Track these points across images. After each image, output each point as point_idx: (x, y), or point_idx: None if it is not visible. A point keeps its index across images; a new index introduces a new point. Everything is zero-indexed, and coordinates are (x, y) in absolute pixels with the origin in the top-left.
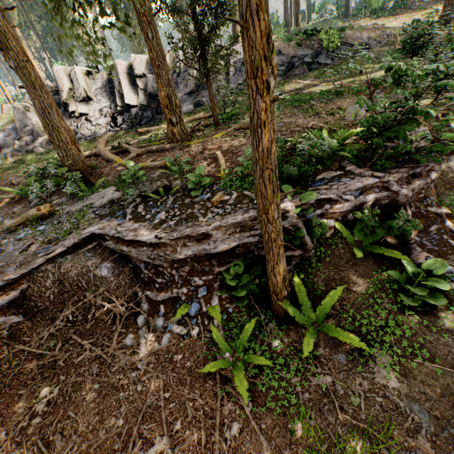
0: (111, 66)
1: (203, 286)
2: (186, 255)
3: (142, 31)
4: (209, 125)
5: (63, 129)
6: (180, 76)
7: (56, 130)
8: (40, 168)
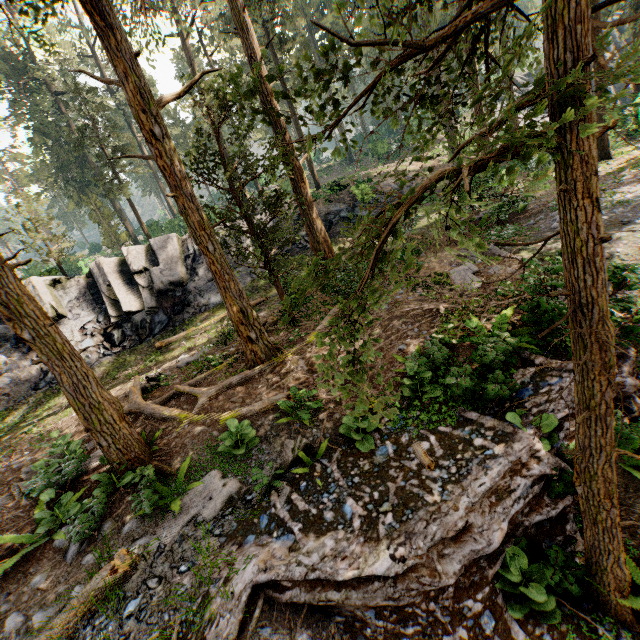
0: (91, 267)
1: (485, 611)
2: (456, 574)
3: (200, 245)
4: (276, 321)
5: (106, 403)
6: (196, 260)
7: (96, 408)
8: (52, 475)
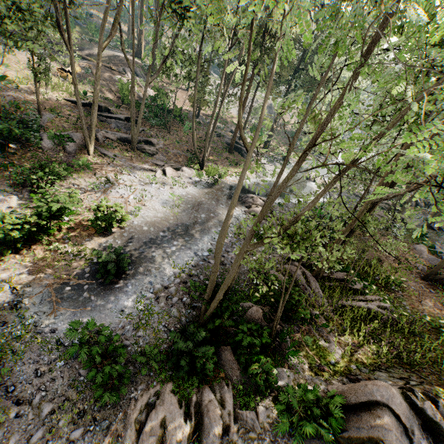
0: None
1: None
2: None
3: None
4: None
5: None
6: None
7: None
8: None
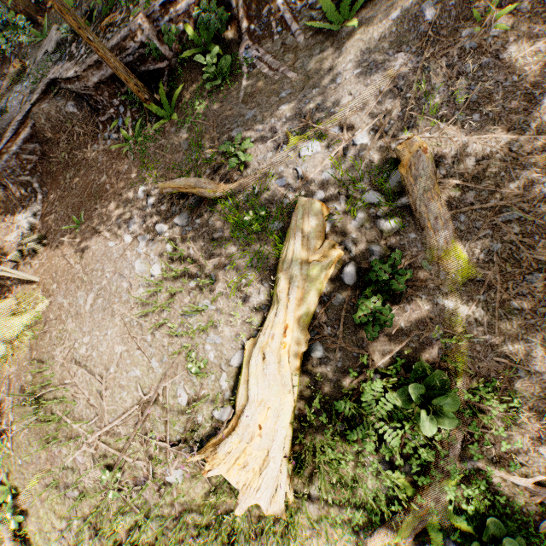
0: None
1: (121, 105)
2: (94, 82)
3: None
4: None
5: None
6: None
7: None
8: None
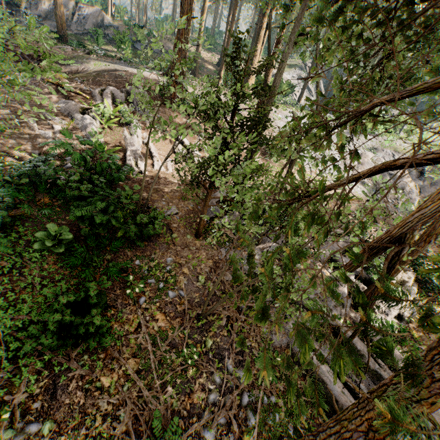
0: None
1: None
2: None
3: None
4: None
5: None
6: (35, 2)
7: None
8: None
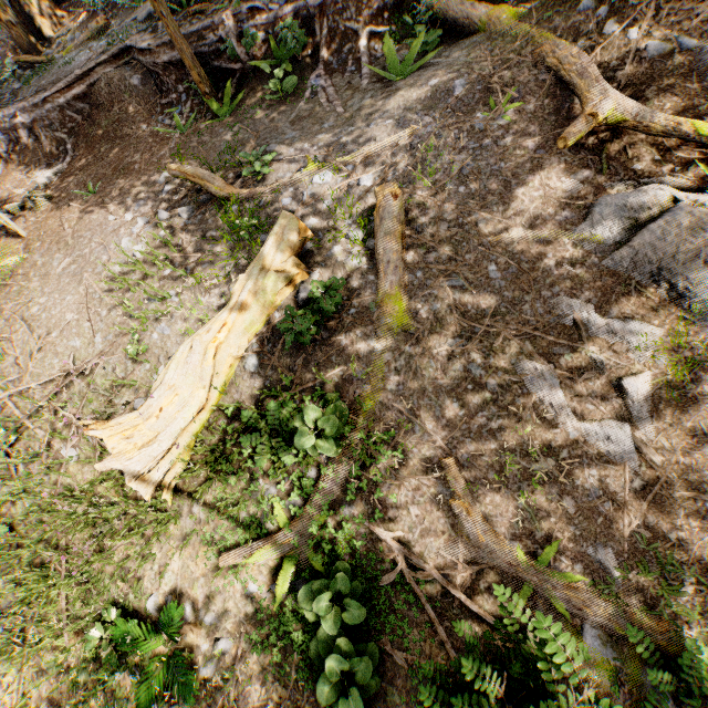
0: None
1: (185, 94)
2: (164, 61)
3: None
4: None
5: None
6: None
7: None
8: None
